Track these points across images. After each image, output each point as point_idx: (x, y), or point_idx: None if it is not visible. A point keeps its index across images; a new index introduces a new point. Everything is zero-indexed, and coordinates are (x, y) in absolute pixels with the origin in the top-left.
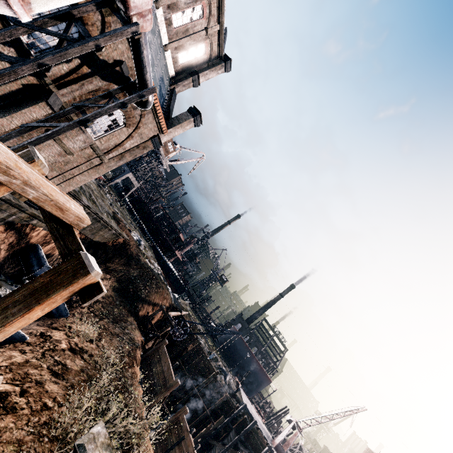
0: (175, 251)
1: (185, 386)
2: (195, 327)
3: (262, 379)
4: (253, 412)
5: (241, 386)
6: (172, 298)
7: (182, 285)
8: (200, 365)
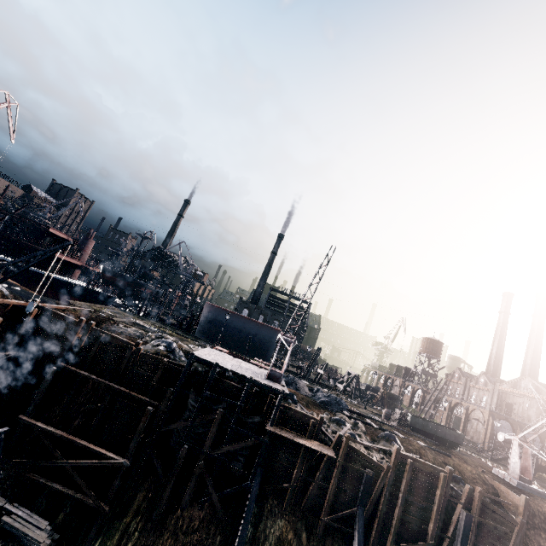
0: (56, 255)
1: (97, 390)
2: (110, 319)
3: (269, 336)
4: (228, 361)
5: (210, 347)
6: (5, 292)
7: (101, 294)
8: (107, 351)
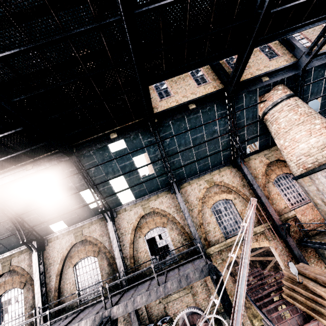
0: None
1: None
2: None
3: None
4: None
5: None
6: None
7: None
8: None
